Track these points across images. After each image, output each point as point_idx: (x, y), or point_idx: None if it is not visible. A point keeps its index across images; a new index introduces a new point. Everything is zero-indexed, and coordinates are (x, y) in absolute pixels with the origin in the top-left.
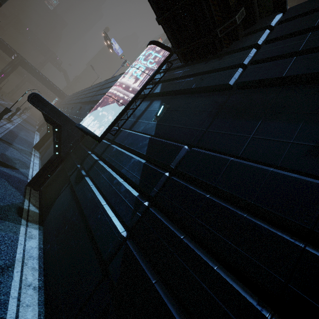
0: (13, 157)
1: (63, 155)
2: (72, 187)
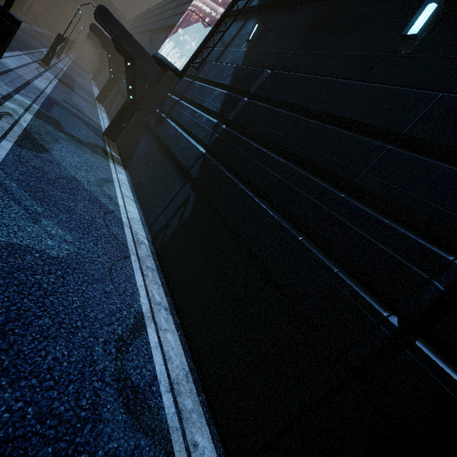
0: (80, 104)
1: (137, 100)
2: (152, 132)
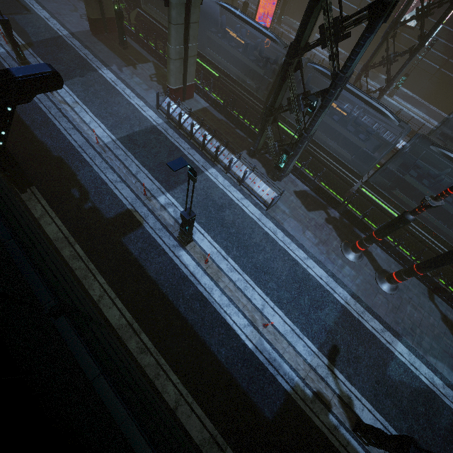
0: None
1: None
2: None
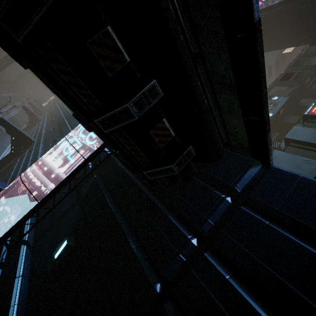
0: None
1: None
2: None
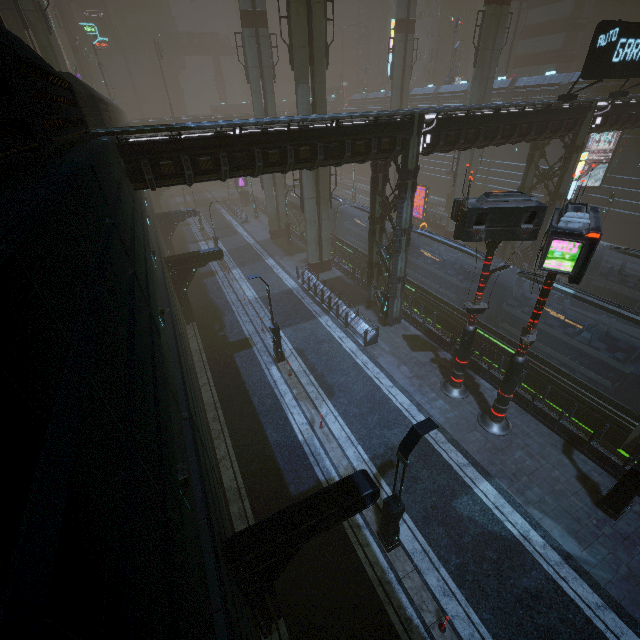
0: None
1: None
2: None
